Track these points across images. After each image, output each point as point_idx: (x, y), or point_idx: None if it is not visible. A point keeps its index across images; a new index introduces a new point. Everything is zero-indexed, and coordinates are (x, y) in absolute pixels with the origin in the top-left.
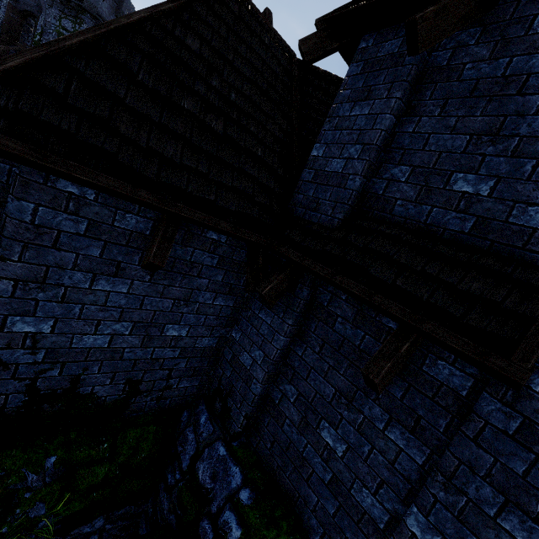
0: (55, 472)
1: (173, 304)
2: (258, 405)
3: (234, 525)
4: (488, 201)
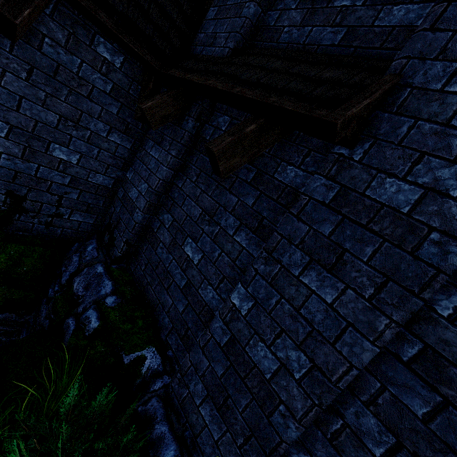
0: None
1: (59, 121)
2: (140, 235)
3: (94, 319)
4: (361, 10)
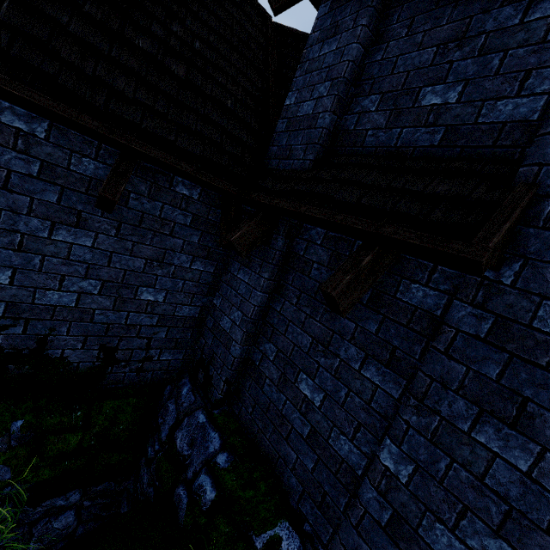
0: (22, 436)
1: (146, 264)
2: (240, 370)
3: (209, 488)
4: (456, 108)
